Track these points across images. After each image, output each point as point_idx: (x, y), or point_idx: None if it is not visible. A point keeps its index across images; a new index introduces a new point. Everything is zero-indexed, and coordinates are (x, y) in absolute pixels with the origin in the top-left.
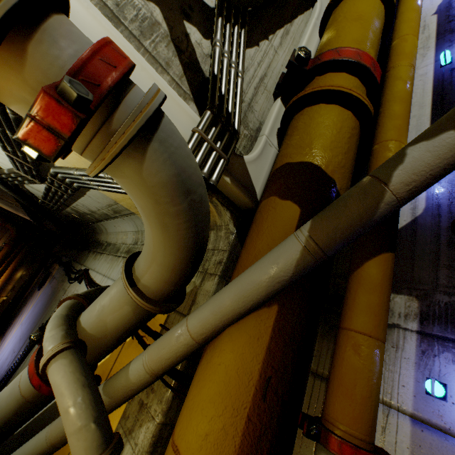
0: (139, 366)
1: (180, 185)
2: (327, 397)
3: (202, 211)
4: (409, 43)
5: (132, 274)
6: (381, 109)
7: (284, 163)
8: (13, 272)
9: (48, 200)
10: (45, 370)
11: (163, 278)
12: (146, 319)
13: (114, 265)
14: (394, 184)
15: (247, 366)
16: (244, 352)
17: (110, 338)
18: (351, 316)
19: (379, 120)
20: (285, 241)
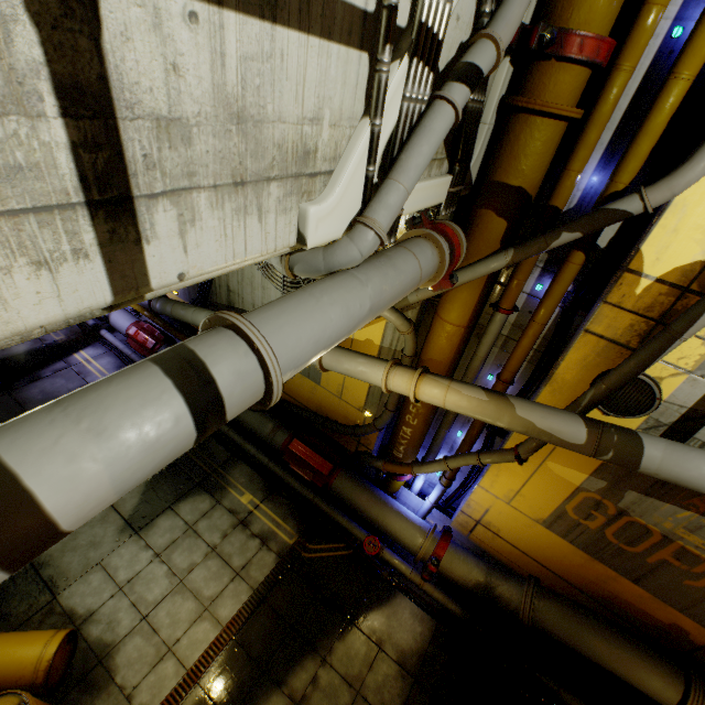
0: (416, 299)
1: None
2: (501, 299)
3: None
4: (651, 26)
5: None
6: (585, 128)
7: (502, 181)
8: None
9: None
10: None
11: None
12: None
13: None
14: (551, 247)
15: (474, 297)
16: (472, 293)
17: None
18: (518, 274)
19: (579, 143)
20: (499, 258)
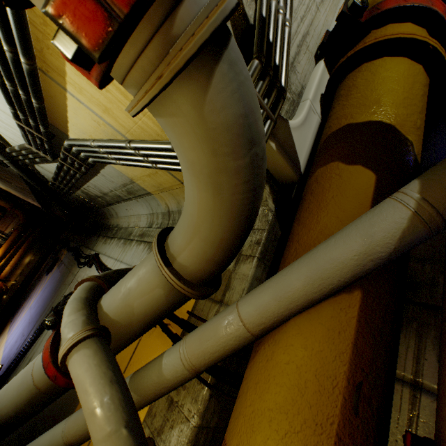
0: (175, 360)
1: (246, 130)
2: None
3: (262, 172)
4: None
5: (165, 251)
6: None
7: (343, 124)
8: (21, 257)
9: (59, 182)
10: (65, 361)
11: (206, 256)
12: (179, 305)
13: (126, 249)
14: None
15: (328, 368)
16: (321, 349)
17: (136, 325)
18: None
19: None
20: (378, 207)
